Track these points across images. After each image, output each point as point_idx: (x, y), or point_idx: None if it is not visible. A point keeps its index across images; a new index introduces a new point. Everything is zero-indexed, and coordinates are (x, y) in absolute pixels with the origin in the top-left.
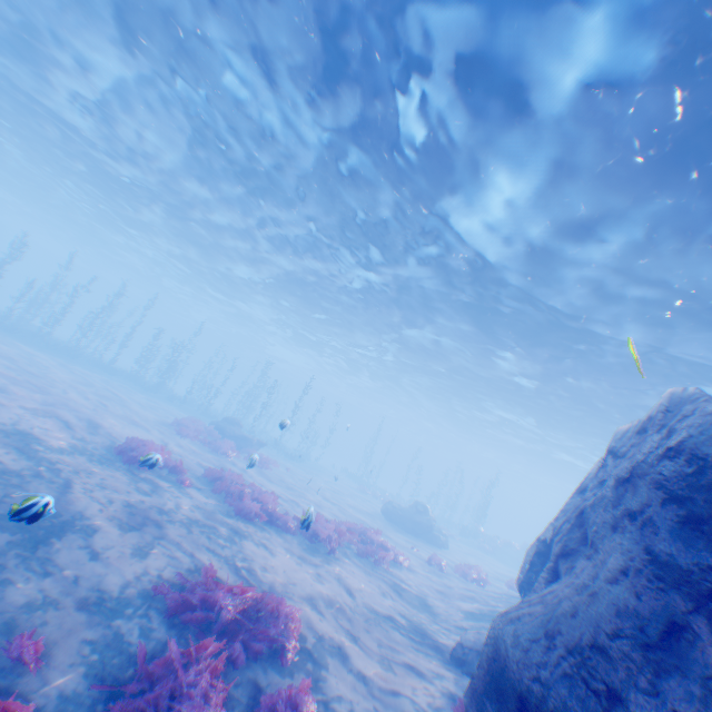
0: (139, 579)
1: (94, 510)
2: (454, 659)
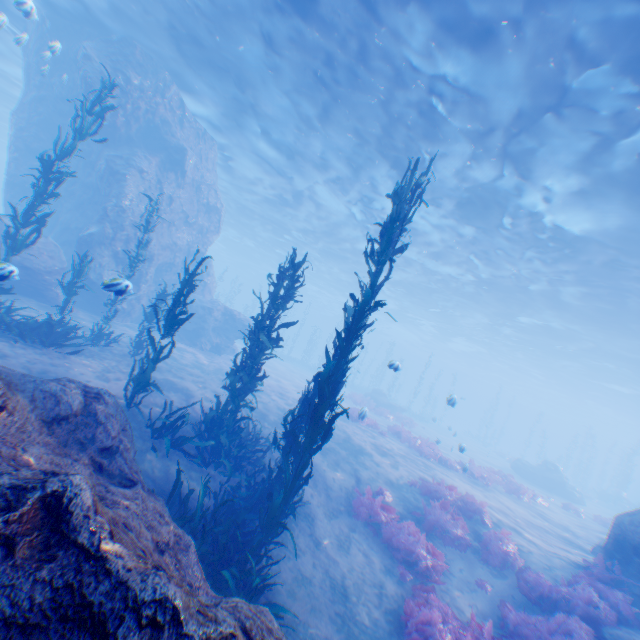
0: (399, 477)
1: (362, 444)
2: (594, 553)
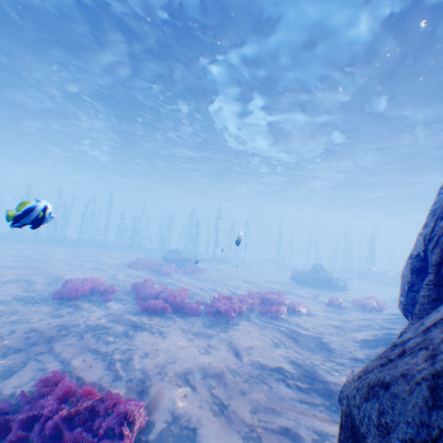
0: None
1: None
2: None
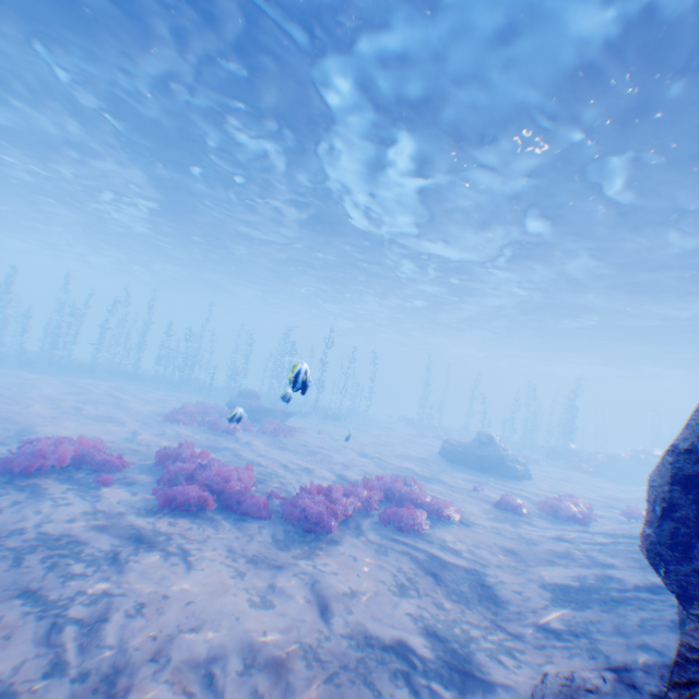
0: None
1: None
2: None
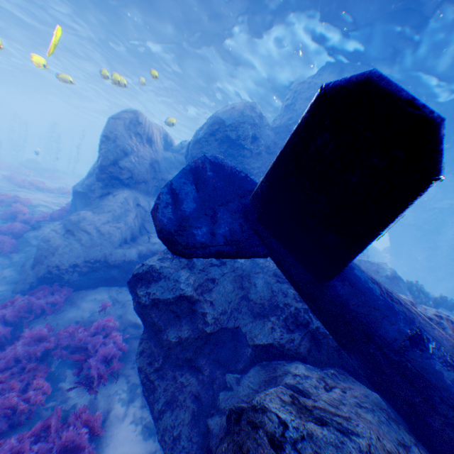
0: None
1: None
2: None
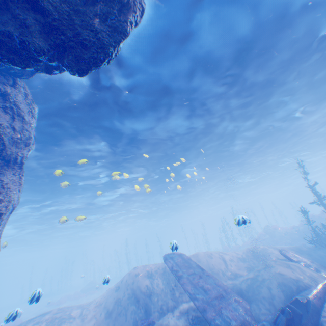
0: None
1: None
2: None
